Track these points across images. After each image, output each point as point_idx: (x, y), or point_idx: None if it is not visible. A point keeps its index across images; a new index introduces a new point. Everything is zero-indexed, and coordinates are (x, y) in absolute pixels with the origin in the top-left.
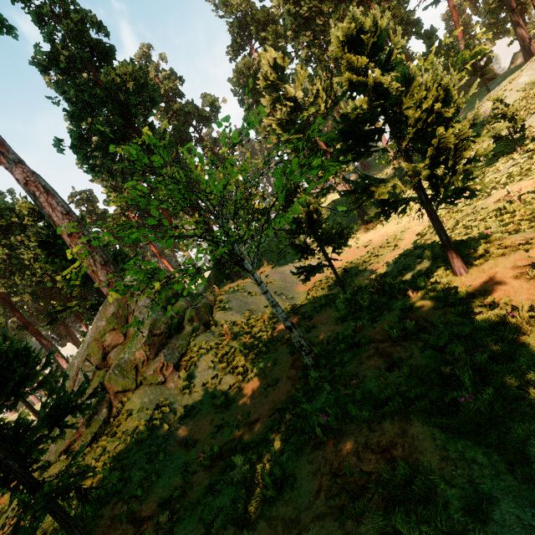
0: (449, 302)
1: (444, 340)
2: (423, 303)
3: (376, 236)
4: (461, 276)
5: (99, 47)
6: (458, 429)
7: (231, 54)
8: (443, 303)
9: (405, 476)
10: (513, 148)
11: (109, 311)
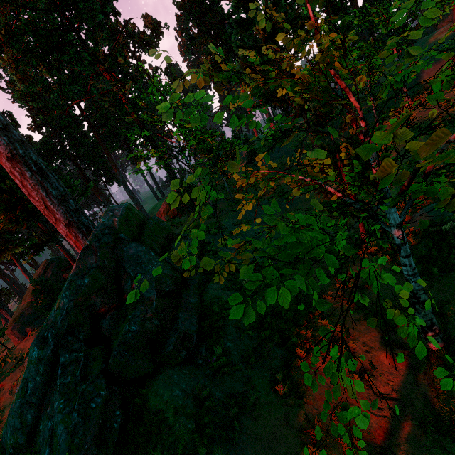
0: None
1: None
2: None
3: None
4: None
5: None
6: None
7: None
8: None
9: None
10: None
11: (91, 263)
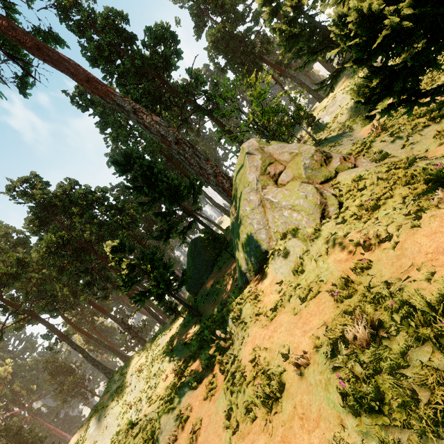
0: None
1: None
2: None
3: None
4: None
5: (125, 33)
6: None
7: (197, 32)
8: None
9: None
10: None
11: (256, 156)
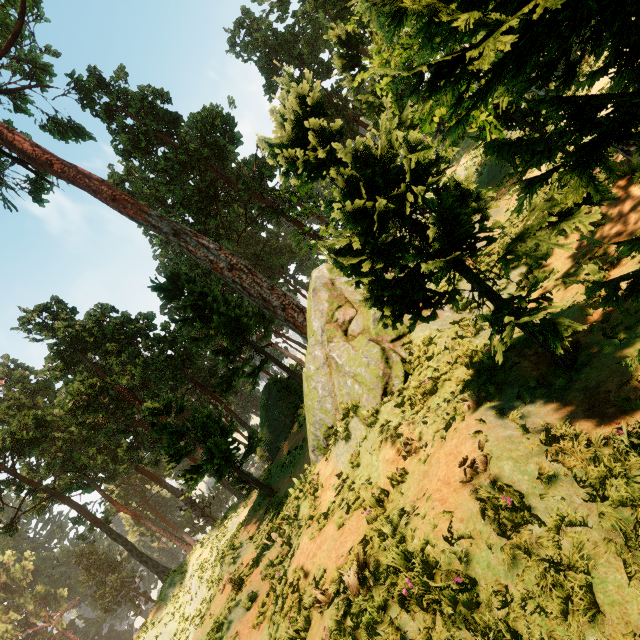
0: None
1: None
2: None
3: None
4: None
5: (167, 115)
6: None
7: (269, 92)
8: None
9: None
10: None
11: (323, 296)
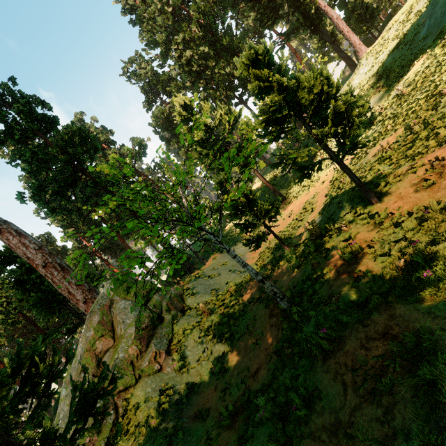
0: (376, 222)
1: (387, 247)
2: (357, 230)
3: (294, 207)
4: (377, 203)
5: (45, 118)
6: (431, 297)
7: (146, 107)
8: (372, 225)
9: (412, 341)
10: (368, 123)
11: (95, 320)
